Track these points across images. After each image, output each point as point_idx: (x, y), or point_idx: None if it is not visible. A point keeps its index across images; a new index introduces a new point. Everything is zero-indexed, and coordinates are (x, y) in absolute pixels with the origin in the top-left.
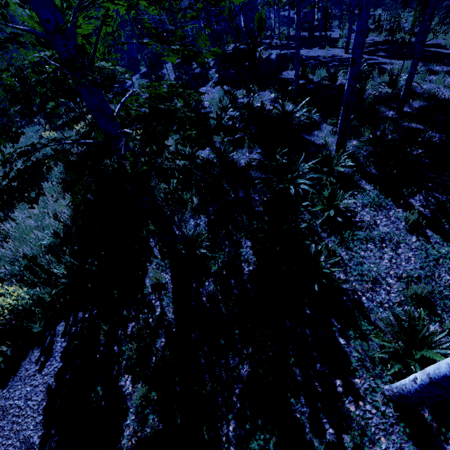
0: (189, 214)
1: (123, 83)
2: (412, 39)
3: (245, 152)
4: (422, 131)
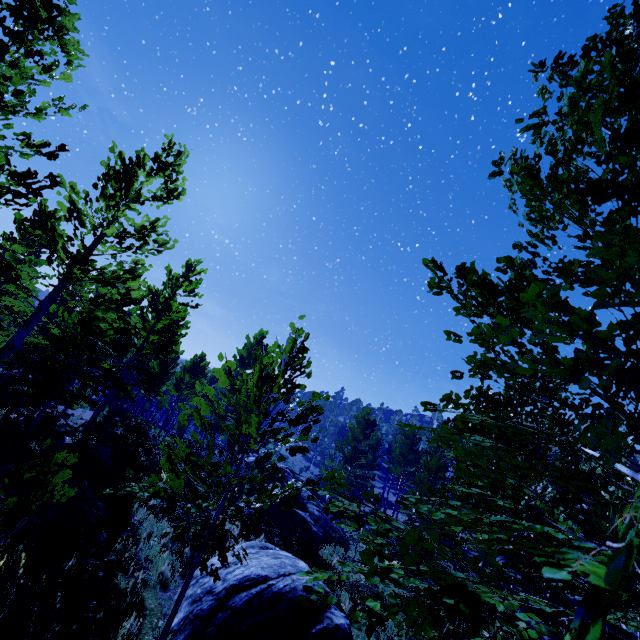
0: None
1: None
2: None
3: None
4: None
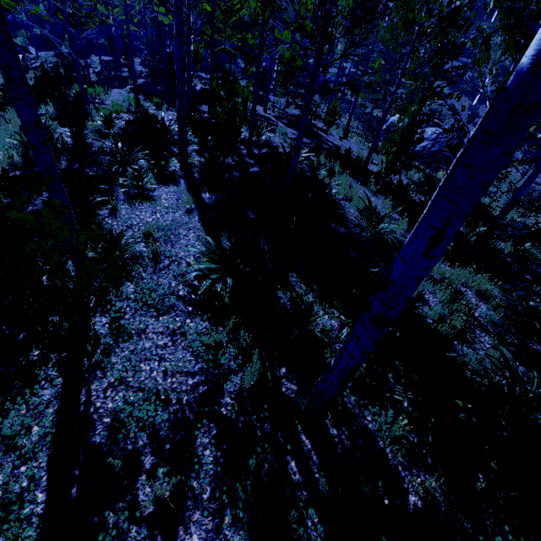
0: (3, 166)
1: (25, 52)
2: (319, 123)
3: (110, 143)
4: (252, 165)
